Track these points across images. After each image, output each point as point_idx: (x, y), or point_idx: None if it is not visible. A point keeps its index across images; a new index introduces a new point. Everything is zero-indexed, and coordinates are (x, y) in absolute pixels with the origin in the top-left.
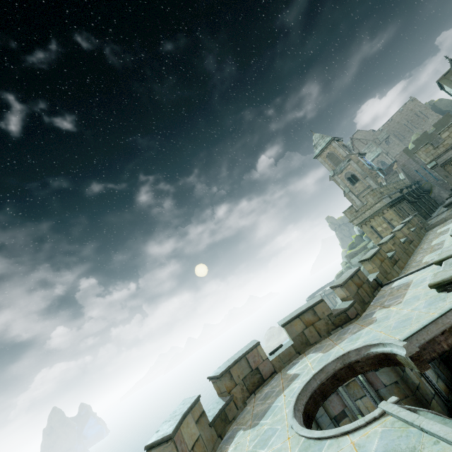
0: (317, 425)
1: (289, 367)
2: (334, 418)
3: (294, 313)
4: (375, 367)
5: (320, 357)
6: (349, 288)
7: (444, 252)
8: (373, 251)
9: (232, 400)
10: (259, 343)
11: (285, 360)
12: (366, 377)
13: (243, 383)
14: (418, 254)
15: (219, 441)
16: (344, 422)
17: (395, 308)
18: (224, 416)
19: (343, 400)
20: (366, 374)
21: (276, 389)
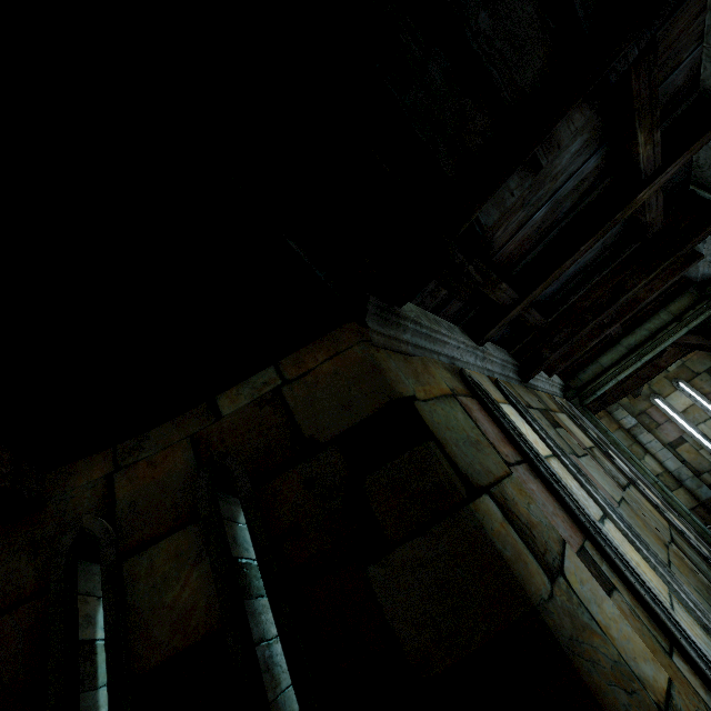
0: (645, 451)
1: None
2: (668, 444)
3: None
4: (678, 356)
5: None
6: None
7: None
8: None
9: None
10: None
11: None
12: (708, 399)
13: None
14: None
15: None
16: (682, 448)
17: None
18: None
19: (679, 427)
20: (708, 395)
21: None
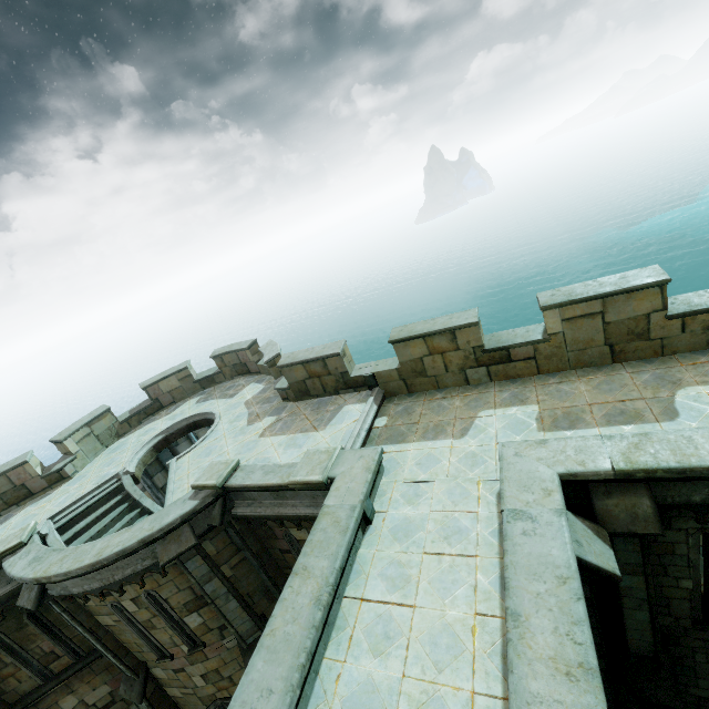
0: None
1: (260, 380)
2: None
3: (267, 348)
4: None
5: (242, 402)
6: (290, 373)
7: (326, 457)
8: (444, 324)
9: (221, 373)
10: (247, 349)
11: (266, 372)
12: None
13: (233, 367)
14: (606, 379)
15: (202, 390)
16: None
17: (251, 436)
18: (212, 379)
19: None
20: None
21: (231, 390)
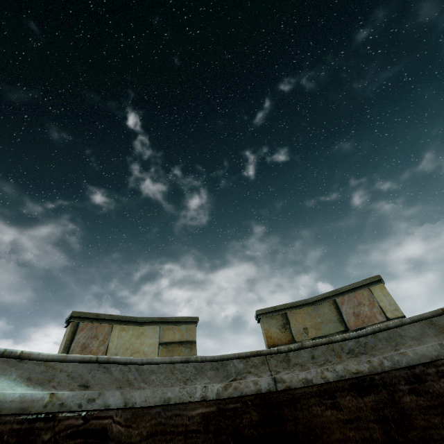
0: None
1: None
2: None
3: None
4: None
5: None
6: None
7: None
8: None
9: None
10: (379, 280)
11: None
12: None
13: None
14: None
15: None
16: None
17: None
18: None
19: None
20: None
21: None
